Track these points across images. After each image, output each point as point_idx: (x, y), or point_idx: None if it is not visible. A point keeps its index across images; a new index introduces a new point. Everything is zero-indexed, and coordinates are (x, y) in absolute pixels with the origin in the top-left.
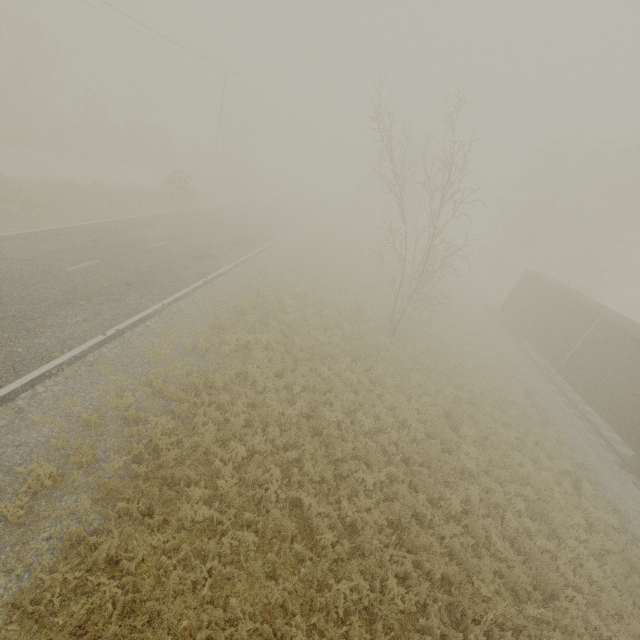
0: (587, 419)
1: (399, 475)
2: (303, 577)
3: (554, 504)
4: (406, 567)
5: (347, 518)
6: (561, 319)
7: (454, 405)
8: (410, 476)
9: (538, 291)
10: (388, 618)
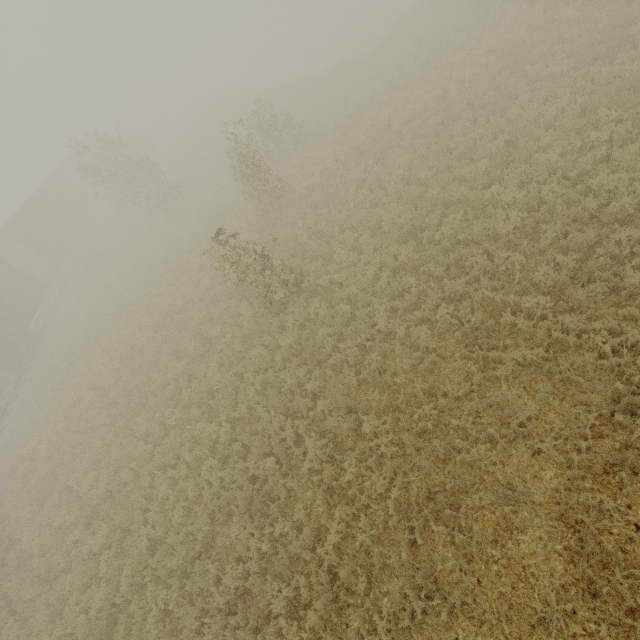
0: None
1: None
2: None
3: None
4: None
5: None
6: None
7: None
8: None
9: None
10: None
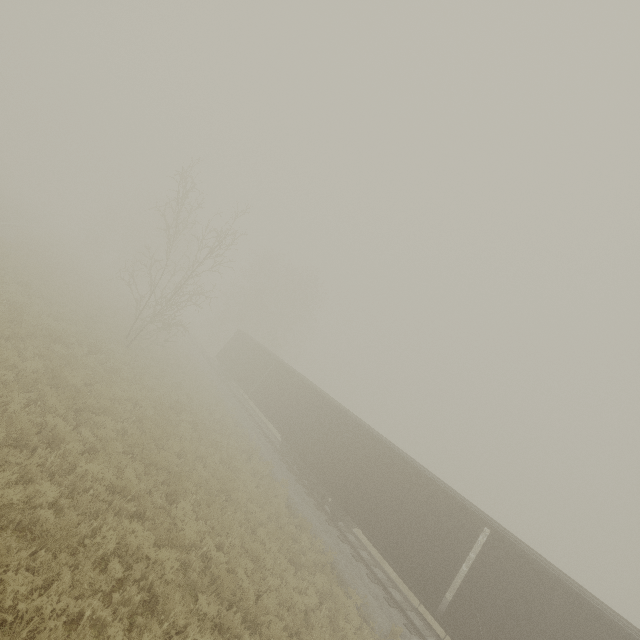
0: (261, 428)
1: (132, 430)
2: (46, 471)
3: (237, 461)
4: (138, 472)
5: (88, 443)
6: (256, 362)
7: (178, 401)
8: (141, 431)
9: (245, 344)
10: (127, 488)
